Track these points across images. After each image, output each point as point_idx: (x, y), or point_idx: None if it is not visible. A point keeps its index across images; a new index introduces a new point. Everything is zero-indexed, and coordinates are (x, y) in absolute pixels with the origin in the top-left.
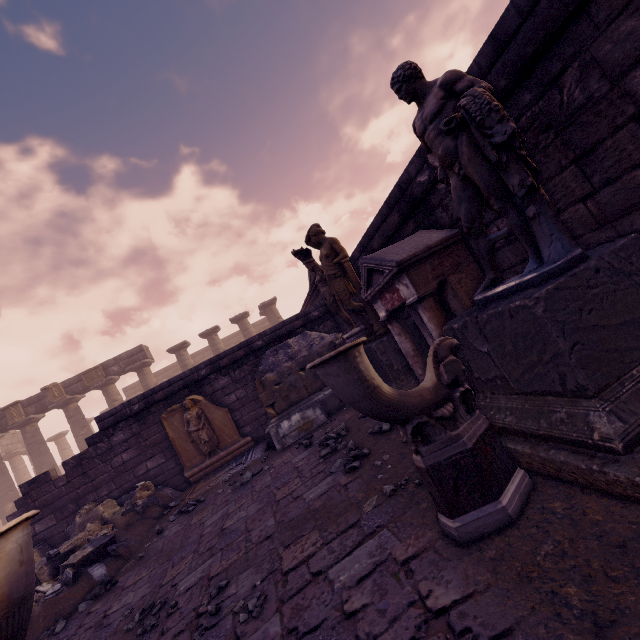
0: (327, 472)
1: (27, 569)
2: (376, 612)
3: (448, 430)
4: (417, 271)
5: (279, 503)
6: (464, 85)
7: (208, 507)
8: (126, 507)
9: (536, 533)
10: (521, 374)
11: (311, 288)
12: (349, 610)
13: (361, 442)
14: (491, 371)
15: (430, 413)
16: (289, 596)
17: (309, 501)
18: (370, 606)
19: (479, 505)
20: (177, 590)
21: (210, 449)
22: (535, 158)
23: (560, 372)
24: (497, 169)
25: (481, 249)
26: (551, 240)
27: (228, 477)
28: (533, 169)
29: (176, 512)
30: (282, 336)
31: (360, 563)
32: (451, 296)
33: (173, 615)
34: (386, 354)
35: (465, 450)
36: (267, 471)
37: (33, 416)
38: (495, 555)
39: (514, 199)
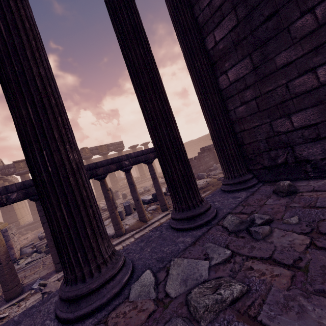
0: None
1: None
2: None
3: None
4: None
5: None
6: None
7: None
8: None
9: None
10: None
11: None
12: None
13: None
14: None
15: None
16: None
17: None
18: None
19: None
20: None
21: None
22: None
23: None
24: None
25: None
26: None
27: None
28: None
29: None
30: None
31: None
32: None
33: None
34: None
35: None
36: None
37: None
38: None
39: None
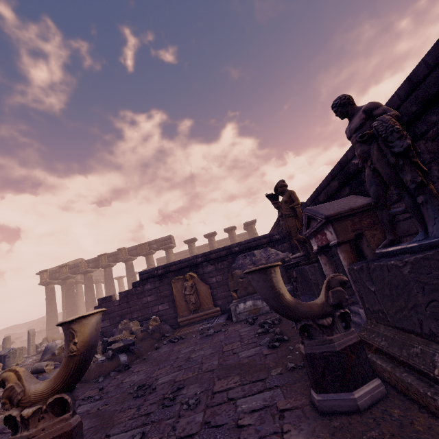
0: (257, 343)
1: (97, 333)
2: (254, 430)
3: (325, 334)
4: (340, 224)
5: (224, 353)
6: (379, 112)
7: (185, 343)
8: (143, 328)
9: (371, 423)
10: (394, 313)
11: (278, 219)
12: (240, 423)
13: (285, 331)
14: (376, 305)
15: (315, 320)
16: (212, 405)
17: (241, 357)
18: (252, 426)
19: (337, 391)
20: (157, 382)
21: (194, 308)
22: (438, 159)
23: (419, 318)
24: (396, 168)
25: (384, 218)
26: (434, 222)
27: (200, 329)
28: (424, 171)
29: (168, 340)
30: (252, 247)
31: (256, 402)
32: (365, 245)
33: (152, 393)
34: (315, 275)
35: (334, 351)
36: (223, 332)
37: (111, 263)
38: (337, 425)
39: (409, 189)
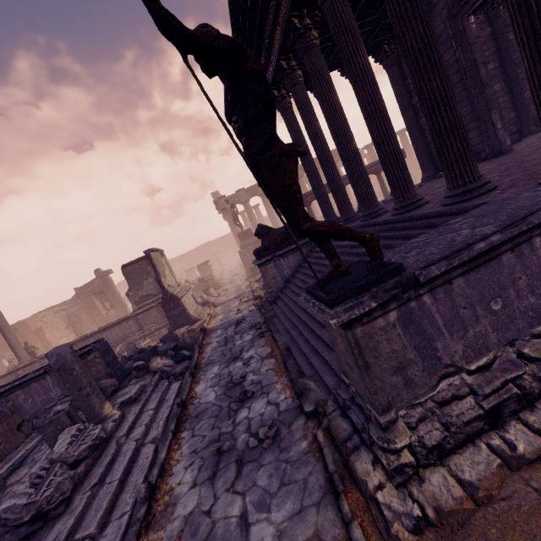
0: None
1: None
2: None
3: None
4: None
5: None
6: None
7: None
8: None
9: None
10: None
11: None
12: None
13: None
14: None
15: None
16: None
17: None
18: None
19: None
20: None
21: None
22: None
23: None
24: None
25: None
26: None
27: None
28: None
29: None
30: None
31: None
32: None
33: None
34: None
35: None
36: None
37: None
38: None
39: None
